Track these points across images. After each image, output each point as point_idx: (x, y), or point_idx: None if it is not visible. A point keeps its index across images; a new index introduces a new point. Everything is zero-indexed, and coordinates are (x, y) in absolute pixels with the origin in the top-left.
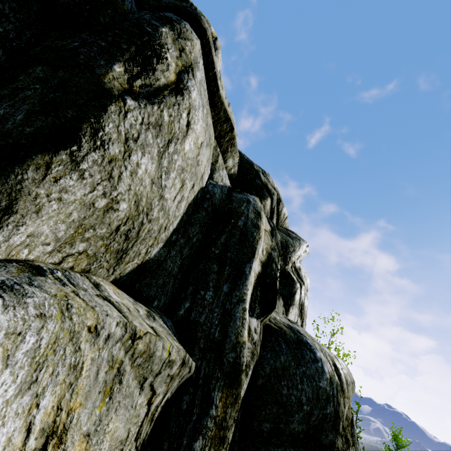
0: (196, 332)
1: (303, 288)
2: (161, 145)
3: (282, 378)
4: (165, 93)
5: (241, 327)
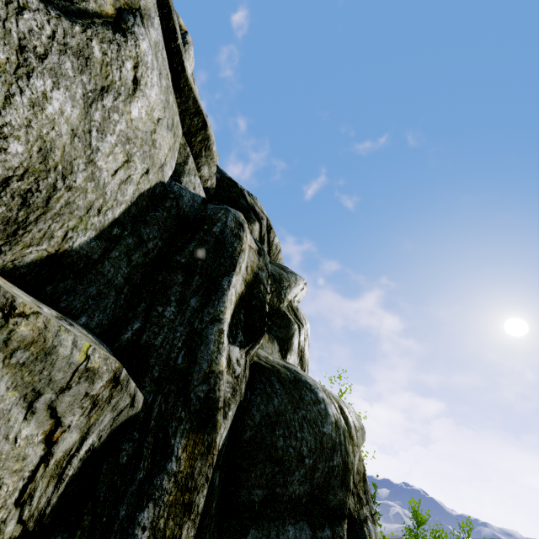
0: (149, 359)
1: (302, 331)
2: (90, 88)
3: (277, 426)
4: (95, 20)
5: (216, 353)
